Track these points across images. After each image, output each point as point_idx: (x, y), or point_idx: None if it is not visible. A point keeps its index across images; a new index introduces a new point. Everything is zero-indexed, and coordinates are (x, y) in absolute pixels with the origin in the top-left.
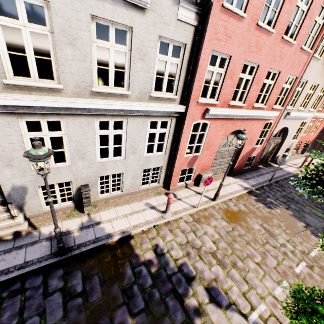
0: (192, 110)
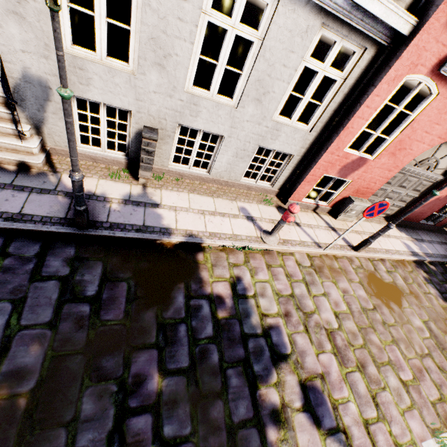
0: (427, 35)
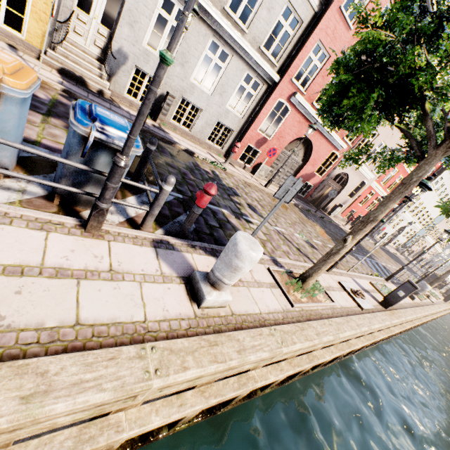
0: (283, 84)
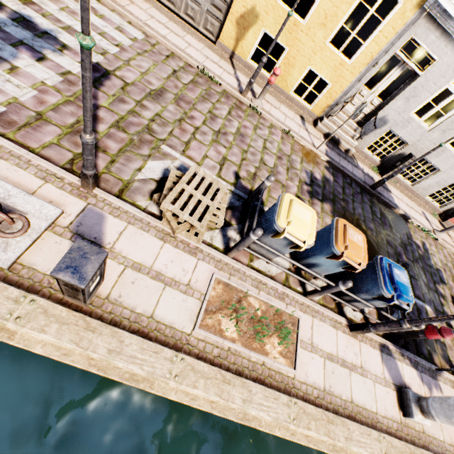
0: None
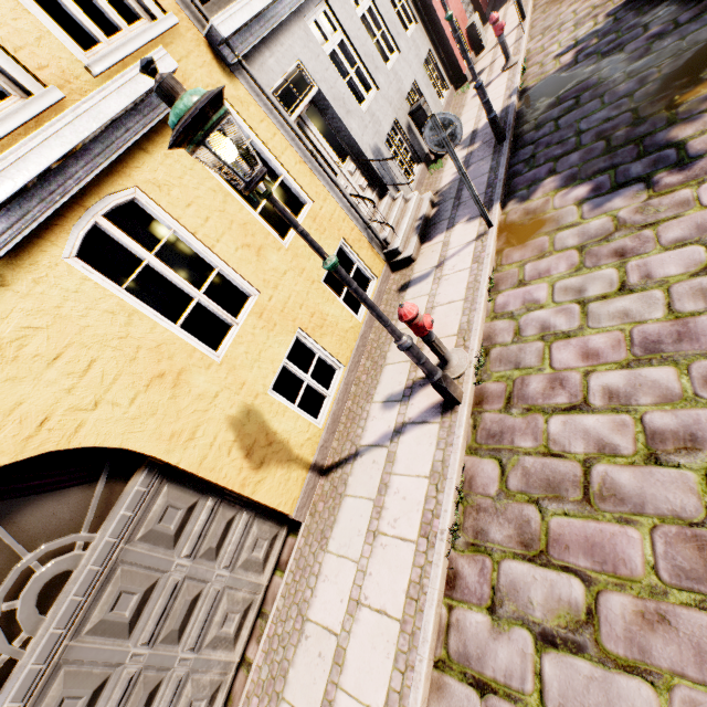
0: None
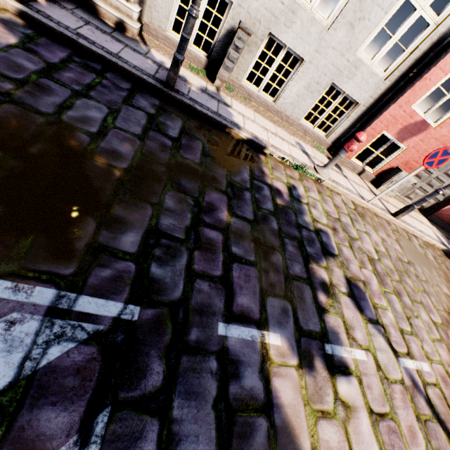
0: None
